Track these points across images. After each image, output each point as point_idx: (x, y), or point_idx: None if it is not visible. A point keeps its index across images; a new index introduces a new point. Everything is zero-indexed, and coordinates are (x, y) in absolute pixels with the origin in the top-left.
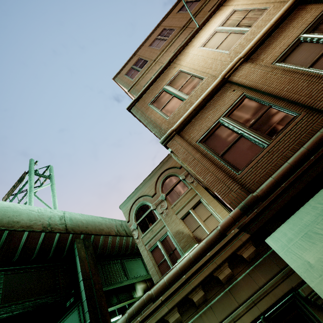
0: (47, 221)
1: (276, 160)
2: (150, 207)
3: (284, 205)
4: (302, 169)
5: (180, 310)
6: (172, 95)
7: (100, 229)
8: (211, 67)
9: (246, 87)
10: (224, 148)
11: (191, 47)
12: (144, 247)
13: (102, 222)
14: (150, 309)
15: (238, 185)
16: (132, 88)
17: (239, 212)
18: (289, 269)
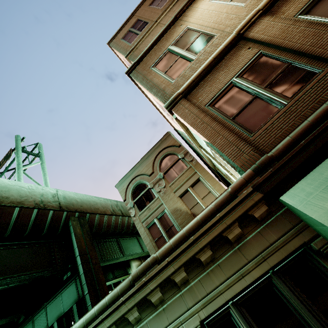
0: (39, 198)
1: (293, 120)
2: (147, 185)
3: (301, 163)
4: (323, 125)
5: (187, 269)
6: (178, 56)
7: (95, 208)
8: (223, 23)
9: (264, 43)
10: (236, 111)
11: (201, 1)
12: (141, 224)
13: (97, 202)
14: (155, 269)
15: (252, 147)
16: (130, 53)
17: (252, 173)
18: (302, 225)
